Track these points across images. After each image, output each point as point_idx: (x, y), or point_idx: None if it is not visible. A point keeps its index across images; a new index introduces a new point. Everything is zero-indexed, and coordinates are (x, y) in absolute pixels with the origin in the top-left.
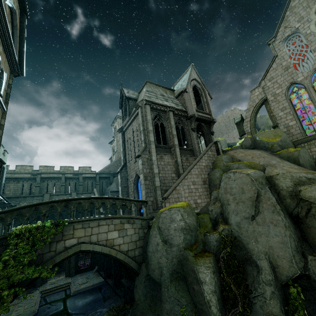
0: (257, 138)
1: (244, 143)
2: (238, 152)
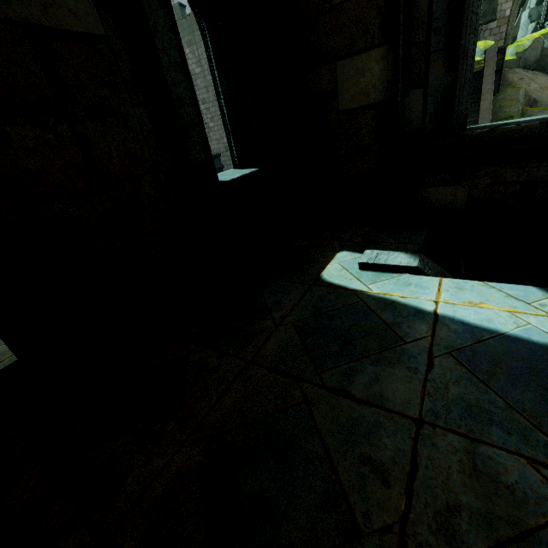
0: (546, 42)
1: (527, 54)
2: (526, 79)
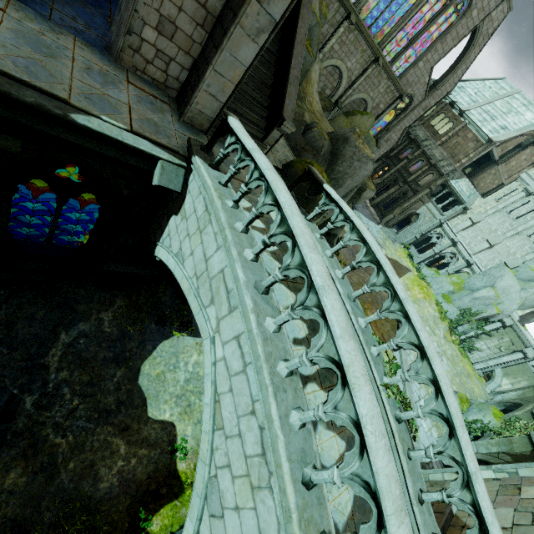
0: None
1: None
2: None
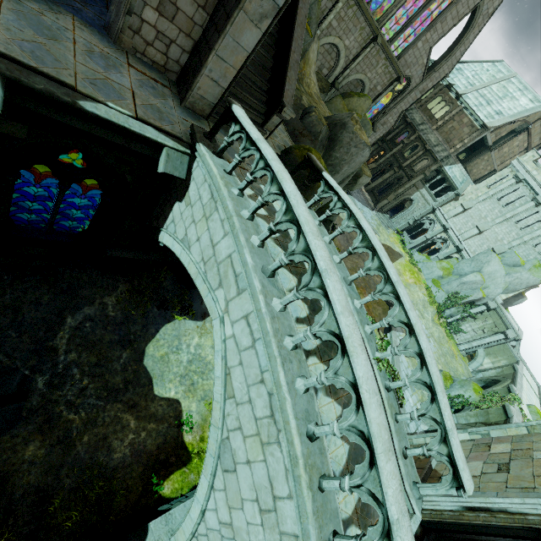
0: None
1: None
2: None
